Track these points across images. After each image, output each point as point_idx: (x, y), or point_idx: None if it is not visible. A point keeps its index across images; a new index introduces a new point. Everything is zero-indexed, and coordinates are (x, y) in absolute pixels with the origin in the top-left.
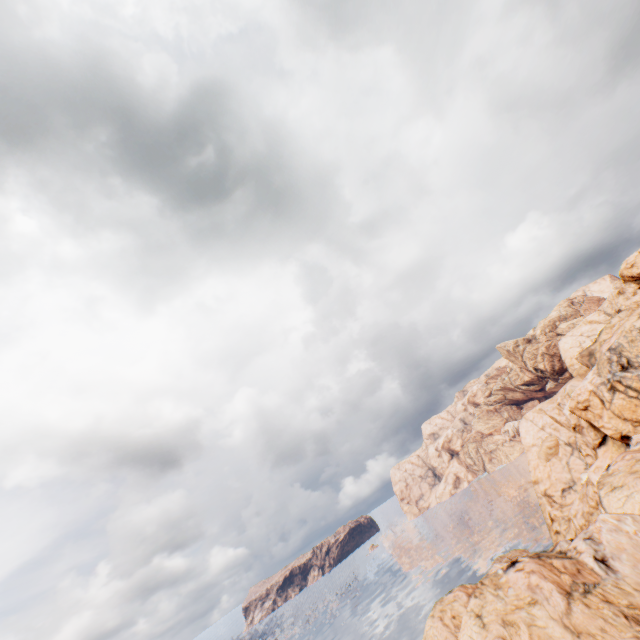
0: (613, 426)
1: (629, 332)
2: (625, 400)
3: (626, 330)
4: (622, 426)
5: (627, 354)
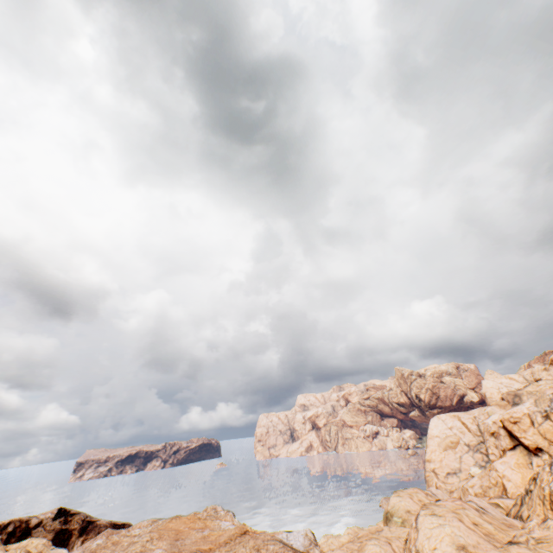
0: (534, 439)
1: None
2: (552, 426)
3: None
4: (541, 441)
5: None
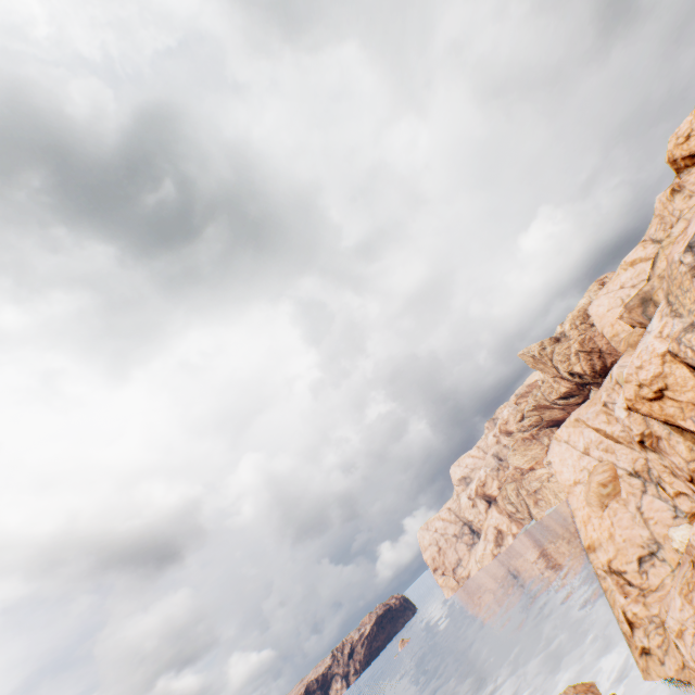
0: None
1: None
2: None
3: None
4: None
5: None
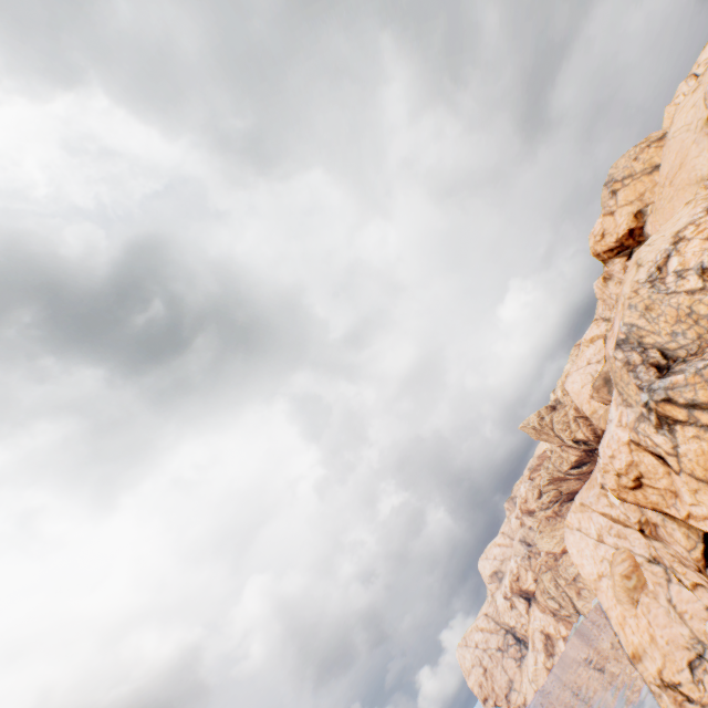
0: None
1: (634, 294)
2: (703, 438)
3: (628, 295)
4: None
5: (654, 338)
